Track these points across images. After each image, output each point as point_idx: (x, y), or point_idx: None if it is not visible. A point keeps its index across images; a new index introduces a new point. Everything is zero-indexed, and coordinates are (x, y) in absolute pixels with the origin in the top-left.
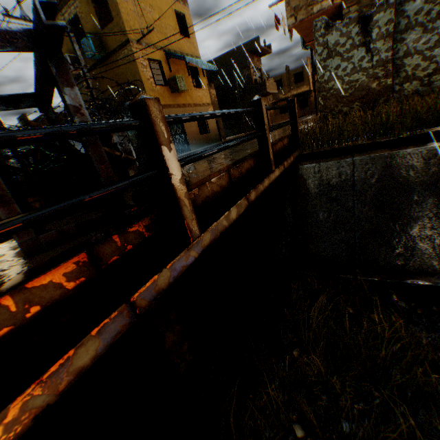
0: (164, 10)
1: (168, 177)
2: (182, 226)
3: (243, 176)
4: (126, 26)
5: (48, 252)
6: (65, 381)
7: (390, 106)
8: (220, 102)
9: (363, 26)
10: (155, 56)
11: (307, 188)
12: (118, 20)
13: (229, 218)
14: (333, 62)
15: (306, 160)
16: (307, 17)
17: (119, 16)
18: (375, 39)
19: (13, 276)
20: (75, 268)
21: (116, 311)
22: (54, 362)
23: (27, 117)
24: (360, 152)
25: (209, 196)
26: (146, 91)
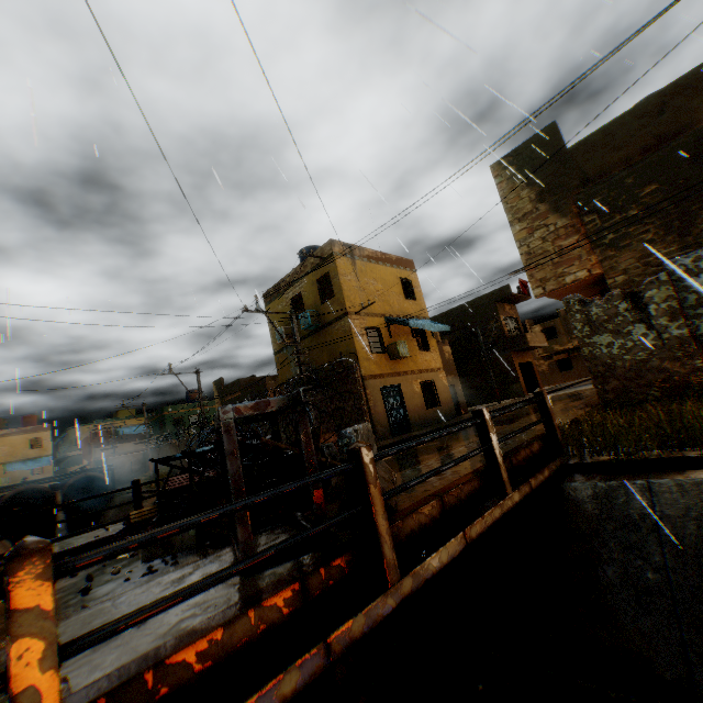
0: (388, 279)
1: (372, 513)
2: (381, 565)
3: (462, 502)
4: (346, 300)
5: (261, 574)
6: (273, 701)
7: (696, 404)
8: (458, 360)
9: (632, 301)
10: (373, 323)
11: (580, 521)
12: (339, 295)
13: (438, 560)
14: (601, 338)
15: (575, 473)
16: (558, 286)
17: (341, 292)
18: (655, 314)
19: (238, 593)
20: (291, 594)
21: (315, 645)
22: (270, 677)
23: (222, 381)
24: (661, 471)
25: (415, 530)
26: (359, 361)
